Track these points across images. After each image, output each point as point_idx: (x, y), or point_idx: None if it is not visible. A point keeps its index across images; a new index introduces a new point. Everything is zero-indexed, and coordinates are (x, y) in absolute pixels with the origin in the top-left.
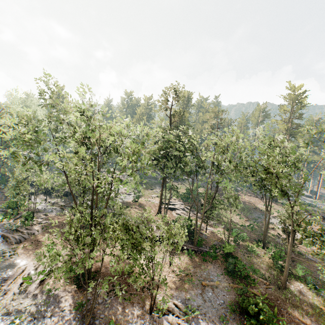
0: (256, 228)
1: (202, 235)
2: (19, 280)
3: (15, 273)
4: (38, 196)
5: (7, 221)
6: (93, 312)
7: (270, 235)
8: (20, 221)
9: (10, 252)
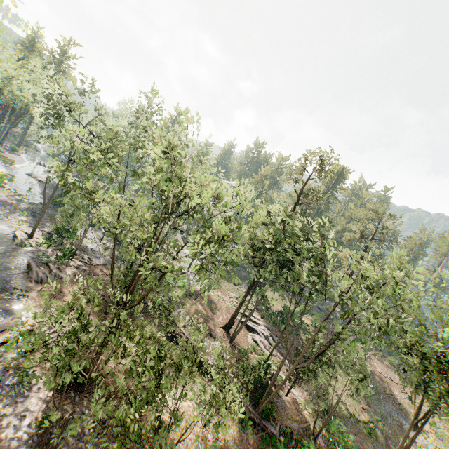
0: (379, 434)
1: (277, 399)
2: (5, 335)
3: (6, 324)
4: (97, 231)
5: (45, 247)
6: (57, 443)
7: None
8: (56, 255)
9: (22, 291)
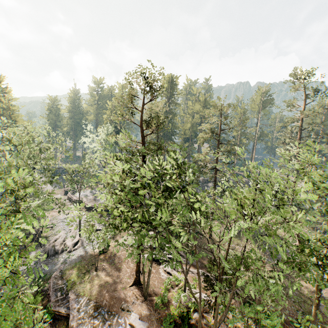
0: None
1: None
2: None
3: None
4: None
5: None
6: None
7: (306, 294)
8: None
9: None
